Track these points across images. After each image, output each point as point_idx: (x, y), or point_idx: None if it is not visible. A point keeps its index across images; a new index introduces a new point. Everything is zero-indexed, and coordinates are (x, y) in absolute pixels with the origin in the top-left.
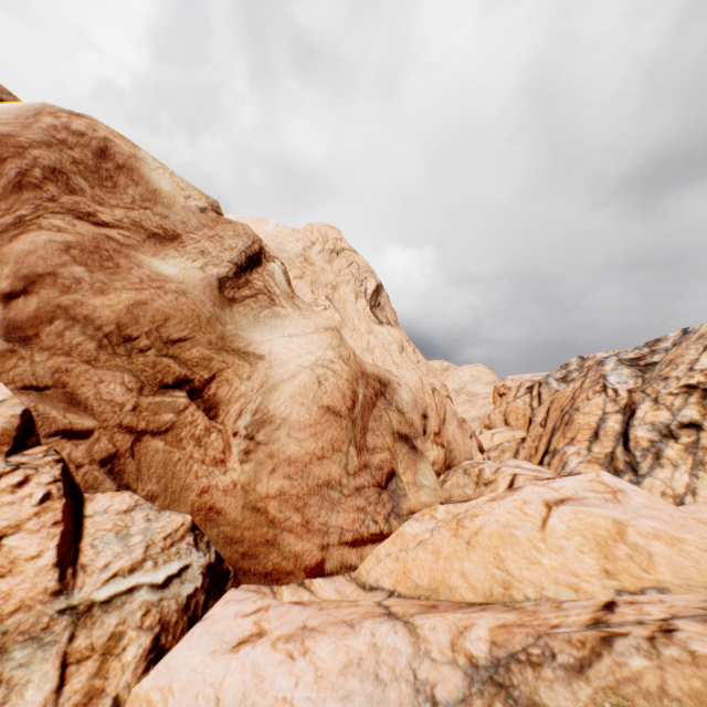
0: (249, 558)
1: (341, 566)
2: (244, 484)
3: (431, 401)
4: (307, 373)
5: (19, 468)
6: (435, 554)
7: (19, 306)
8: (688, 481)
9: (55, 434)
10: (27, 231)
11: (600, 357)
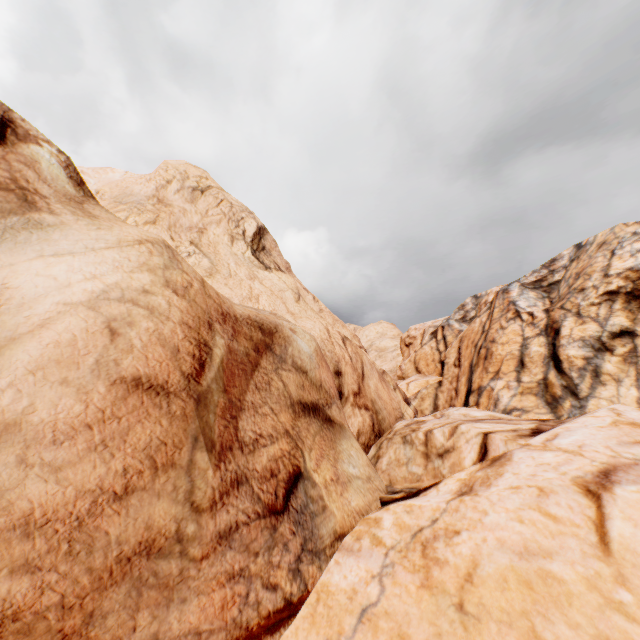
0: None
1: None
2: None
3: (343, 353)
4: (80, 316)
5: None
6: None
7: None
8: (638, 394)
9: None
10: None
11: (495, 291)
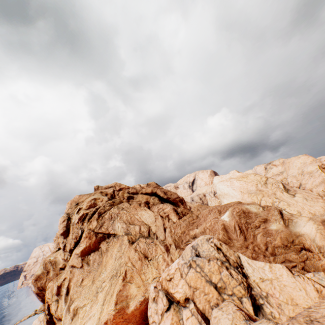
0: None
1: None
2: None
3: None
4: (317, 233)
5: (299, 276)
6: None
7: (269, 250)
8: None
9: (291, 268)
10: (256, 236)
11: None
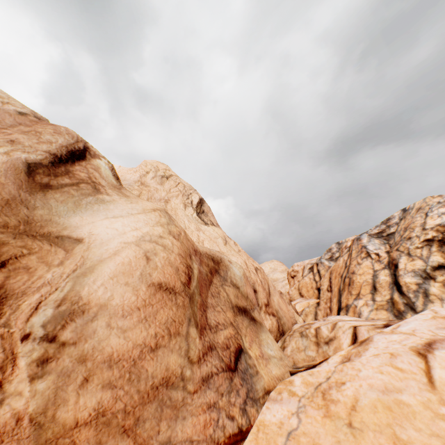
0: None
1: None
2: (35, 414)
3: (256, 278)
4: (132, 249)
5: None
6: None
7: None
8: None
9: None
10: None
11: (351, 239)
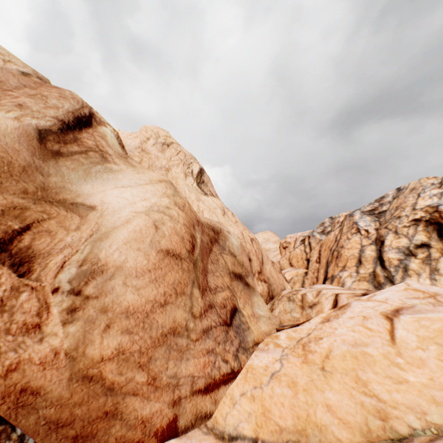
0: (83, 440)
1: (196, 417)
2: (69, 350)
3: (251, 248)
4: (142, 218)
5: None
6: (292, 386)
7: None
8: (430, 283)
9: None
10: None
11: (344, 214)
